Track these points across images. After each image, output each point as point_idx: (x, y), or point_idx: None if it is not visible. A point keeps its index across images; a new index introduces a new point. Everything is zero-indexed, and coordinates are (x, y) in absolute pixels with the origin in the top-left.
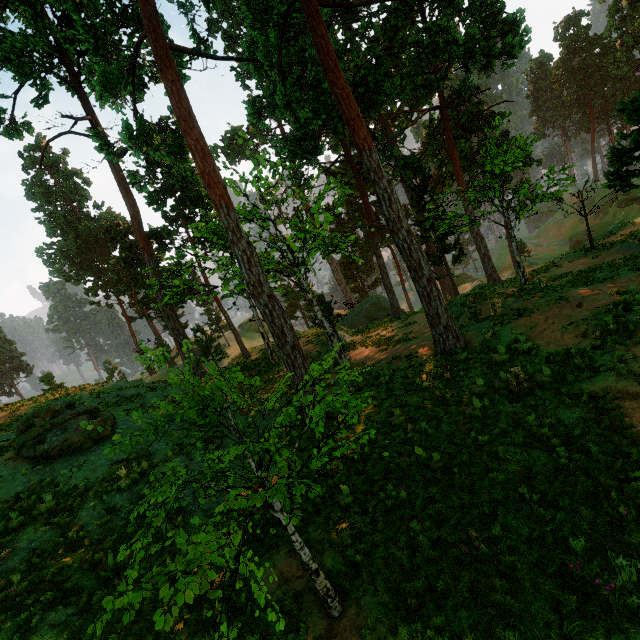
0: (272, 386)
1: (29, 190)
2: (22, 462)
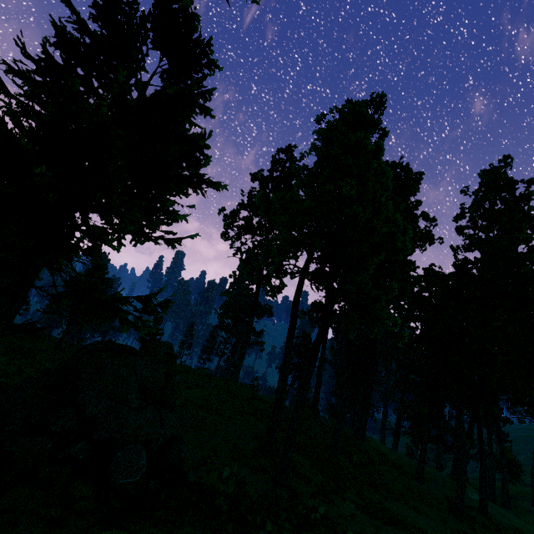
0: None
1: None
2: None
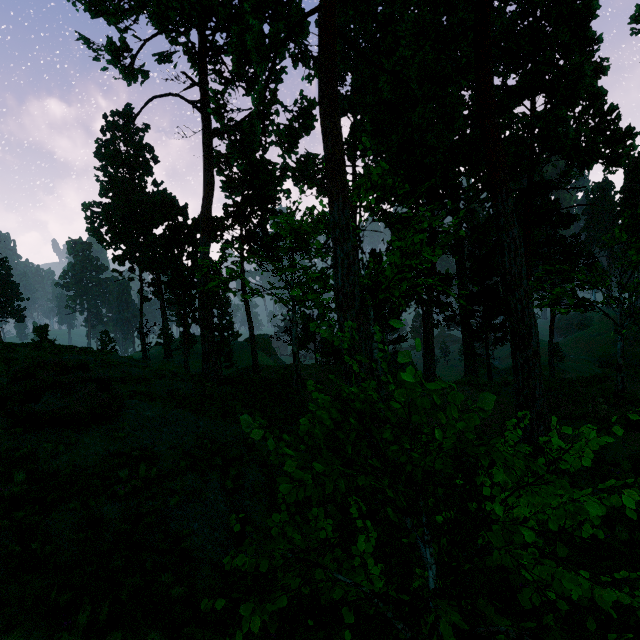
0: (301, 416)
1: (100, 149)
2: (0, 417)
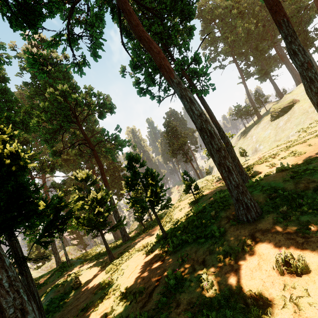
0: None
1: None
2: None
